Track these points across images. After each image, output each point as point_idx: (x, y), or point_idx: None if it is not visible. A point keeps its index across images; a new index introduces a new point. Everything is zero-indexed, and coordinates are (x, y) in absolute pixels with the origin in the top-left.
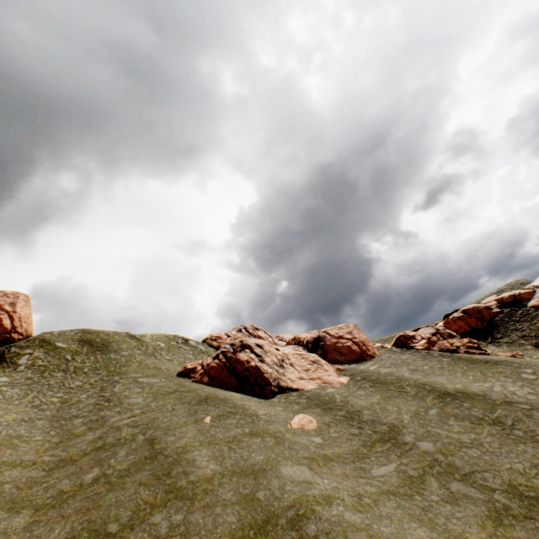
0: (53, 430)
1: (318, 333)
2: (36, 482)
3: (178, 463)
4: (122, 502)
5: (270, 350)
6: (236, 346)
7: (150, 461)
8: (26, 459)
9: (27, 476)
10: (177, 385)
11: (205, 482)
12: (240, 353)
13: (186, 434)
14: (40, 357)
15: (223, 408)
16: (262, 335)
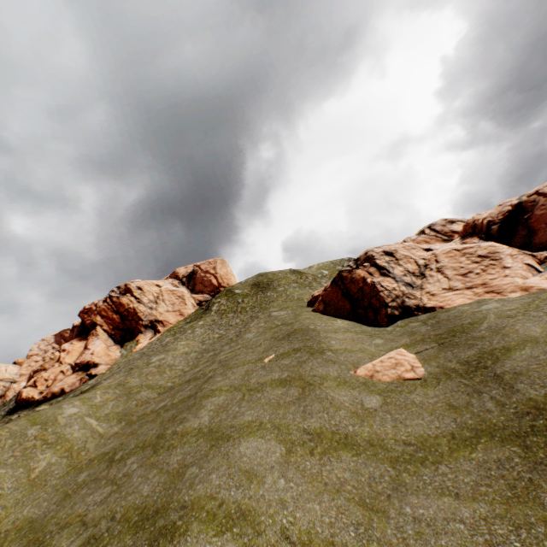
0: (192, 361)
1: (518, 201)
2: (147, 402)
3: (191, 408)
4: (142, 435)
5: (407, 256)
6: (359, 261)
7: (185, 401)
8: (159, 383)
9: (148, 396)
10: (293, 316)
11: (179, 436)
12: (356, 270)
13: (232, 376)
14: (223, 303)
15: (293, 345)
16: (457, 229)
